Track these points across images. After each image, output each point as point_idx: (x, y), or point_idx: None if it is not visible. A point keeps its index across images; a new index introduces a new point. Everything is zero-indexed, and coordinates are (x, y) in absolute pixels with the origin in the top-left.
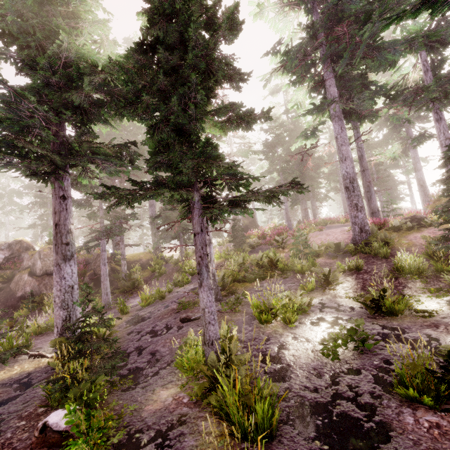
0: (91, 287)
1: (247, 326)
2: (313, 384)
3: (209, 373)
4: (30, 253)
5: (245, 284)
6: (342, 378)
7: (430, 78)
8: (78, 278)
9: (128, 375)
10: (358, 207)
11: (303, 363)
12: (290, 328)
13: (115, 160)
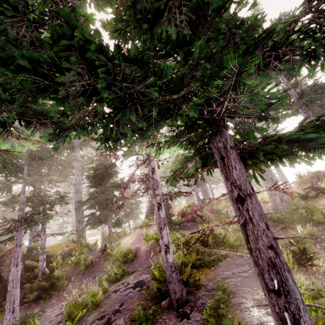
0: None
1: None
2: None
3: None
4: None
5: (202, 270)
6: None
7: (294, 92)
8: None
9: None
10: (274, 180)
11: None
12: None
13: (57, 116)
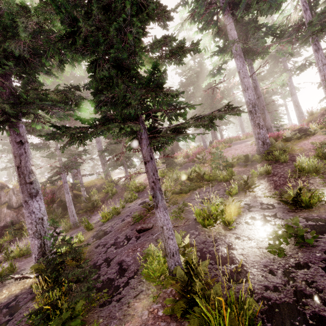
0: (57, 221)
1: (194, 231)
2: (271, 282)
3: (178, 286)
4: (5, 191)
5: (182, 195)
6: (295, 274)
7: (309, 16)
8: (48, 205)
9: (102, 288)
10: (260, 126)
11: (253, 261)
12: (230, 229)
13: (62, 105)
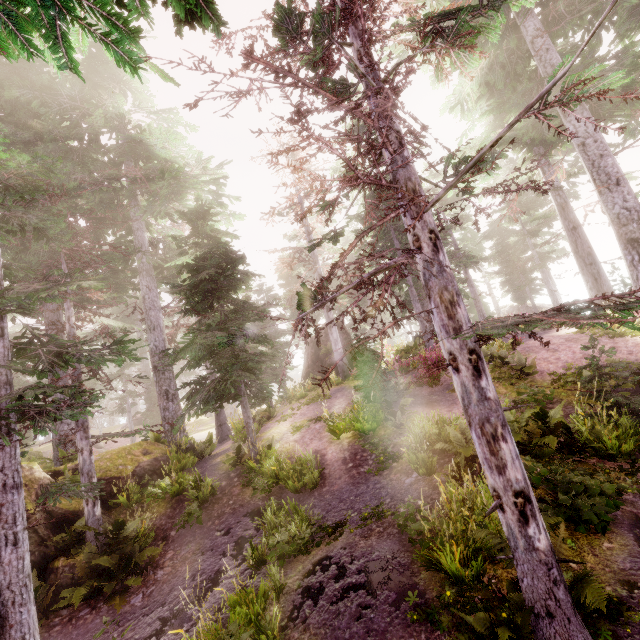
0: None
1: None
2: None
3: None
4: None
5: (571, 534)
6: None
7: None
8: None
9: None
10: None
11: None
12: None
13: None
